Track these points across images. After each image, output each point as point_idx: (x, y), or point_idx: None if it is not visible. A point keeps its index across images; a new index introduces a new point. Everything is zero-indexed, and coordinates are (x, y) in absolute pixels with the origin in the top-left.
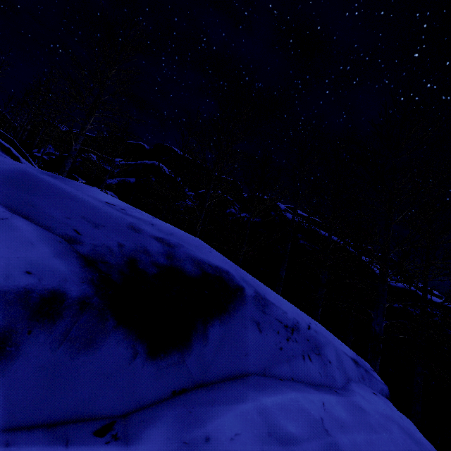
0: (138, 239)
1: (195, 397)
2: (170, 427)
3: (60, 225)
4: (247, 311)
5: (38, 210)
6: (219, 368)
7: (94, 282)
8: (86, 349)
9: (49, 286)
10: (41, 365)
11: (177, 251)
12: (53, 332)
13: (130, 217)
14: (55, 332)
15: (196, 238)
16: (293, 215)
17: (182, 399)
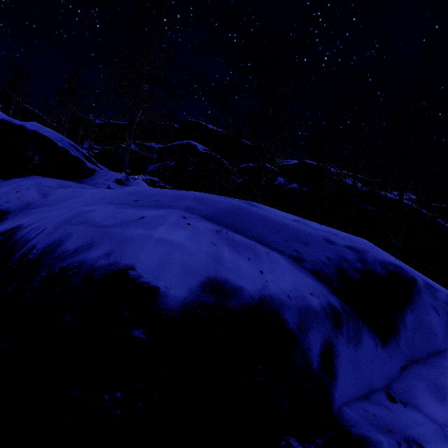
0: (336, 251)
1: (421, 371)
2: (434, 395)
3: (285, 248)
4: (425, 299)
5: (266, 238)
6: (420, 347)
7: (333, 293)
8: (358, 344)
9: (325, 302)
10: (347, 358)
11: (365, 255)
12: (343, 335)
13: (320, 231)
14: (344, 335)
15: (363, 239)
16: (354, 181)
17: (413, 374)
